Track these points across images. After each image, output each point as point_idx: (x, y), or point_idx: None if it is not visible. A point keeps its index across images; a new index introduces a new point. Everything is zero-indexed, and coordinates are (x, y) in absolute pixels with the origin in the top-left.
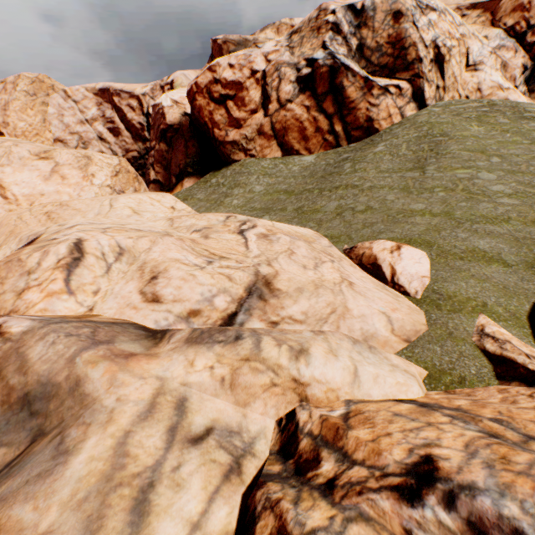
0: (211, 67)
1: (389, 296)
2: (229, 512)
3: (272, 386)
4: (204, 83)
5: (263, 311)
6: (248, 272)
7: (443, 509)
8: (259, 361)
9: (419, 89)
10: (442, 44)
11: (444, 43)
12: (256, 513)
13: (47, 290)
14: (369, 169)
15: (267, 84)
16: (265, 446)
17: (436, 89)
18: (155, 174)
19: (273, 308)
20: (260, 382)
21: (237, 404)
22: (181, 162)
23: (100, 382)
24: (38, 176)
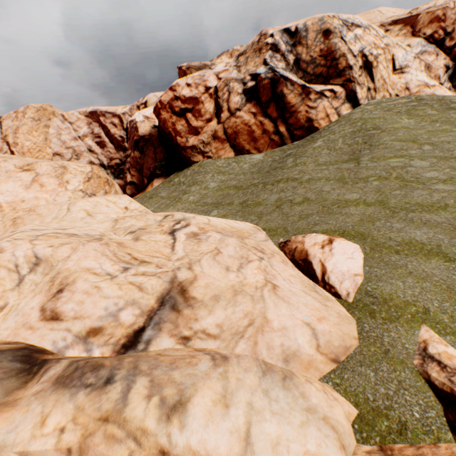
0: (172, 87)
1: (317, 300)
2: None
3: None
4: (166, 100)
5: (175, 324)
6: (164, 278)
7: None
8: (118, 424)
9: (351, 91)
10: (369, 53)
11: (370, 52)
12: None
13: None
14: (309, 162)
15: (218, 97)
16: None
17: (368, 90)
18: (131, 177)
19: (186, 320)
20: None
21: None
22: (151, 166)
23: None
24: (21, 186)
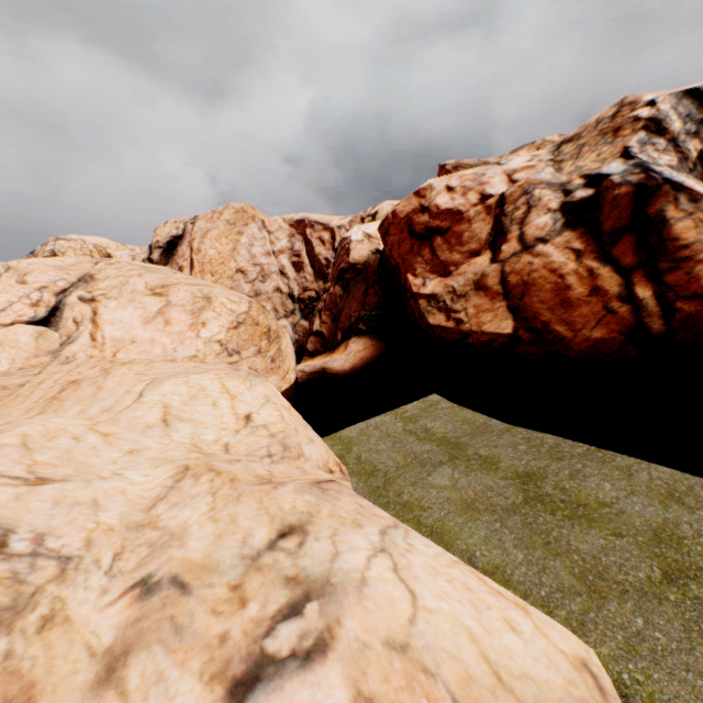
0: (420, 190)
1: None
2: None
3: None
4: (405, 211)
5: None
6: None
7: None
8: None
9: None
10: None
11: None
12: None
13: None
14: None
15: (504, 213)
16: None
17: None
18: (320, 323)
19: None
20: None
21: None
22: (354, 314)
23: None
24: (140, 316)
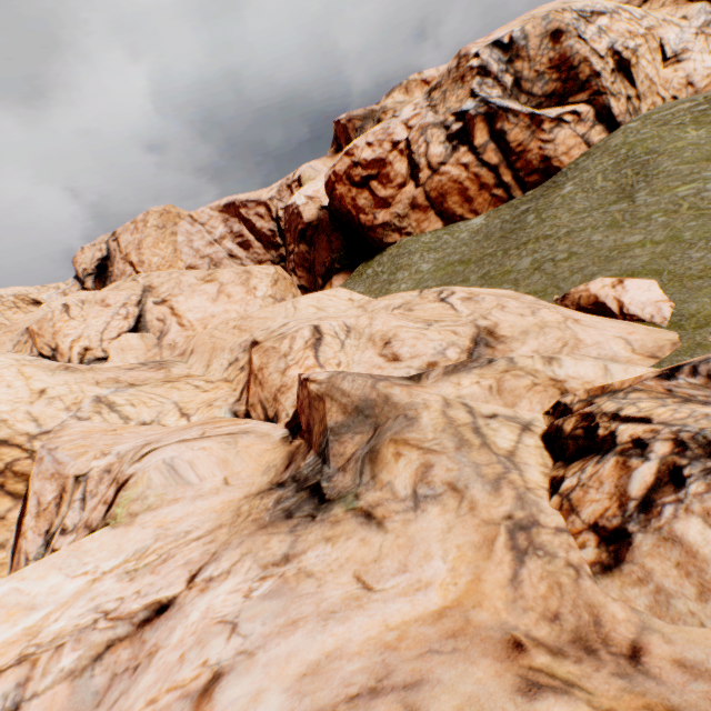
0: (348, 151)
1: (622, 324)
2: (535, 441)
3: (534, 386)
4: (342, 170)
5: (493, 356)
6: (468, 326)
7: (690, 378)
8: (517, 370)
9: (603, 107)
10: (623, 48)
11: (625, 46)
12: (559, 425)
13: (304, 366)
14: (560, 214)
15: (412, 152)
16: (541, 425)
17: (627, 100)
18: (298, 279)
19: (502, 353)
20: (522, 384)
21: (506, 406)
22: (326, 260)
23: (402, 395)
24: (207, 299)
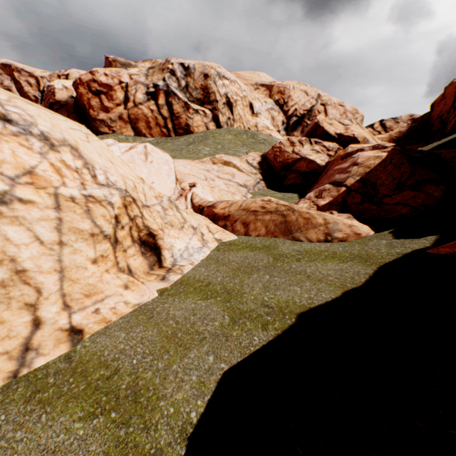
0: (92, 72)
1: None
2: None
3: None
4: (86, 79)
5: None
6: None
7: None
8: None
9: (216, 116)
10: (231, 97)
11: (232, 97)
12: None
13: None
14: (169, 144)
15: (128, 91)
16: None
17: (229, 119)
18: None
19: None
20: None
21: None
22: None
23: None
24: None
